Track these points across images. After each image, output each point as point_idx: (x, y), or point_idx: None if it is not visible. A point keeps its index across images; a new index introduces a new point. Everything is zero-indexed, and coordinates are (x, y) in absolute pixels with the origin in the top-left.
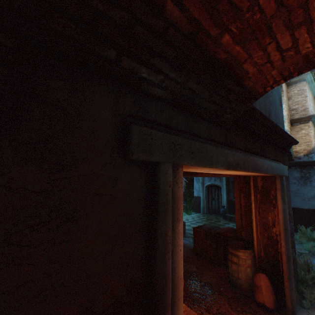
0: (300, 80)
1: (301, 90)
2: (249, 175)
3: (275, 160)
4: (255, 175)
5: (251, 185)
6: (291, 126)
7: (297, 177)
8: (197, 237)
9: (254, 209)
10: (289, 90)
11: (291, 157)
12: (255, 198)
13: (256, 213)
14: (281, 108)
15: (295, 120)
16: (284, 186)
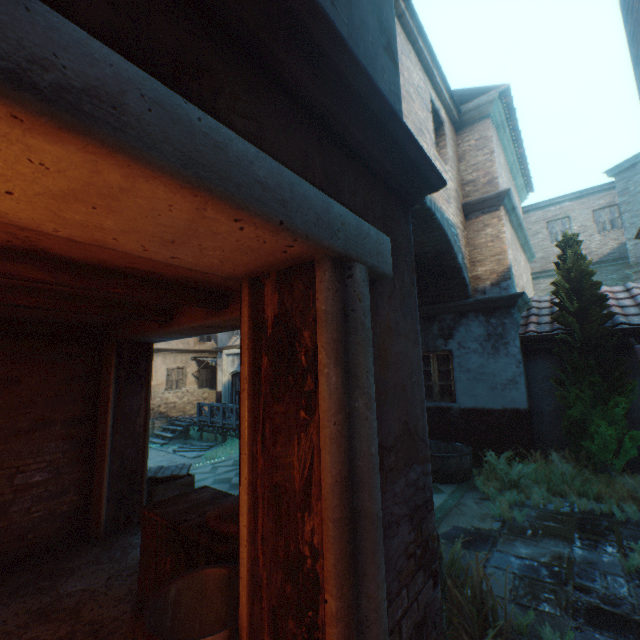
0: (481, 116)
1: (483, 138)
2: (204, 260)
3: (326, 193)
4: (224, 255)
5: (245, 320)
6: (465, 220)
7: (480, 336)
8: (147, 545)
9: (248, 426)
10: (459, 139)
11: (466, 291)
12: (257, 376)
13: (257, 444)
14: (394, 67)
15: (473, 205)
16: (358, 309)
